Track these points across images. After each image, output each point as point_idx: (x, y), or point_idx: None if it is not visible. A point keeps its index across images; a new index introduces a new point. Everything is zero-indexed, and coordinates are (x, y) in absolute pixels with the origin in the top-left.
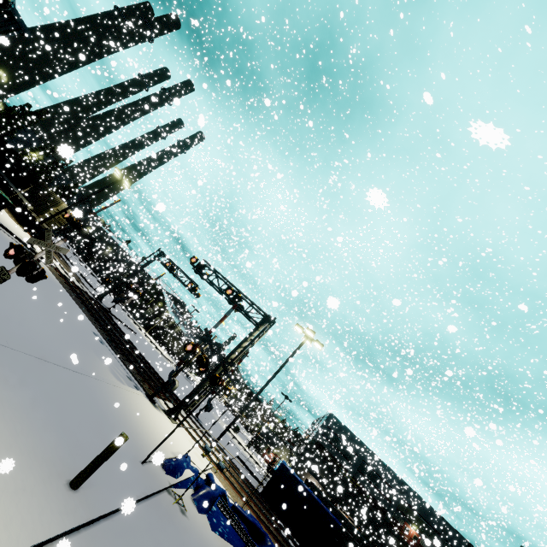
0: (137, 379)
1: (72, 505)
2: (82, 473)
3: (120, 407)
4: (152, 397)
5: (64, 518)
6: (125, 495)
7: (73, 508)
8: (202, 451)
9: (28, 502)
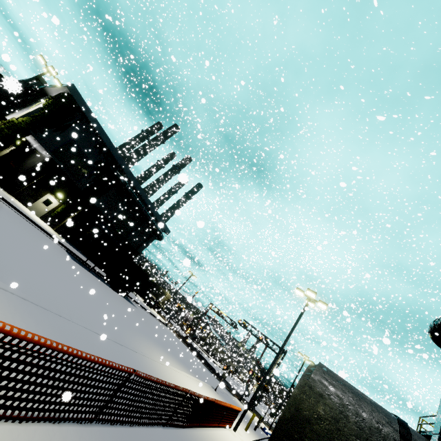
0: (228, 390)
1: (257, 434)
2: (255, 426)
3: (240, 407)
4: (240, 399)
5: (258, 436)
6: (262, 435)
7: (258, 434)
8: (267, 427)
9: (253, 431)
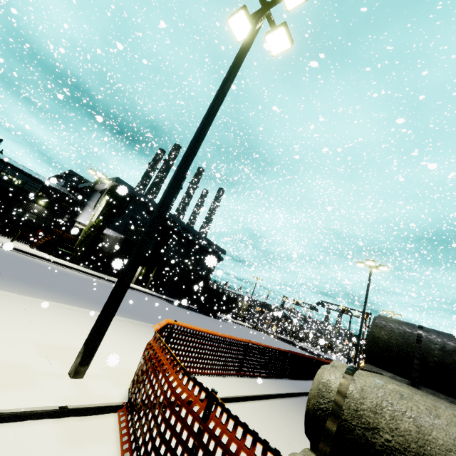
0: None
1: None
2: None
3: None
4: None
5: None
6: None
7: None
8: None
9: None
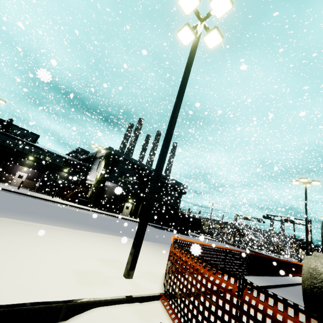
0: None
1: None
2: None
3: None
4: None
5: None
6: None
7: None
8: None
9: None
